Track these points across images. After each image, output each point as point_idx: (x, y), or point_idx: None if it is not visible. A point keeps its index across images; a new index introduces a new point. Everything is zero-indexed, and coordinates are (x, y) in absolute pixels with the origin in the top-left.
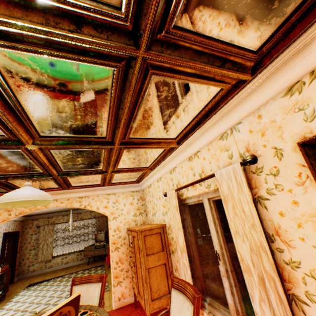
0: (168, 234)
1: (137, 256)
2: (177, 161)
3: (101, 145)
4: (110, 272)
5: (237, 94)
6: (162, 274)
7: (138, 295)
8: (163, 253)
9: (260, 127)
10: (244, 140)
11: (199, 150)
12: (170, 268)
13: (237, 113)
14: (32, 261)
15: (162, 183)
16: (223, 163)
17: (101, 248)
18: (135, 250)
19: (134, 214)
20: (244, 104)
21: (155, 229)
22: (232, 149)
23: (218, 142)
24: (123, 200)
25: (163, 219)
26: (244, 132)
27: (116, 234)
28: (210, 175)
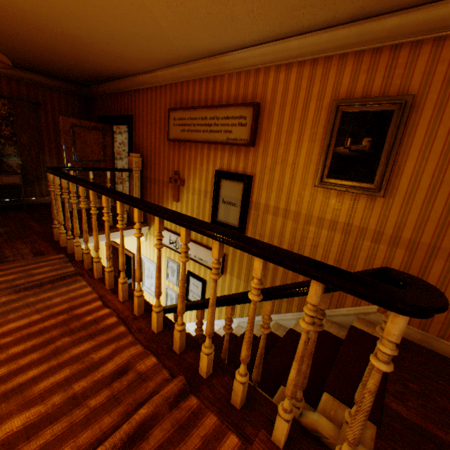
0: None
1: None
2: None
3: None
4: None
5: None
6: None
7: None
8: None
9: None
10: None
11: None
12: None
13: None
14: (119, 177)
15: None
16: None
17: None
18: None
19: None
20: None
21: None
22: None
23: None
24: None
25: None
26: None
27: None
28: None
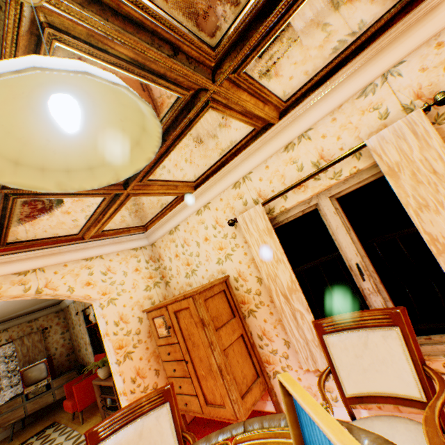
0: (237, 288)
1: (195, 340)
2: (259, 158)
3: (195, 72)
4: (84, 424)
5: (411, 12)
6: (242, 353)
7: (205, 408)
8: (236, 320)
9: (442, 58)
10: (410, 85)
11: (312, 127)
12: (250, 339)
13: (402, 46)
14: None
15: (213, 212)
16: (369, 129)
17: (43, 394)
18: (183, 335)
19: (146, 287)
20: (417, 29)
21: (216, 287)
22: (386, 105)
23: (356, 103)
24: (120, 266)
25: (221, 270)
26: (411, 74)
27: (120, 330)
28: (353, 148)
